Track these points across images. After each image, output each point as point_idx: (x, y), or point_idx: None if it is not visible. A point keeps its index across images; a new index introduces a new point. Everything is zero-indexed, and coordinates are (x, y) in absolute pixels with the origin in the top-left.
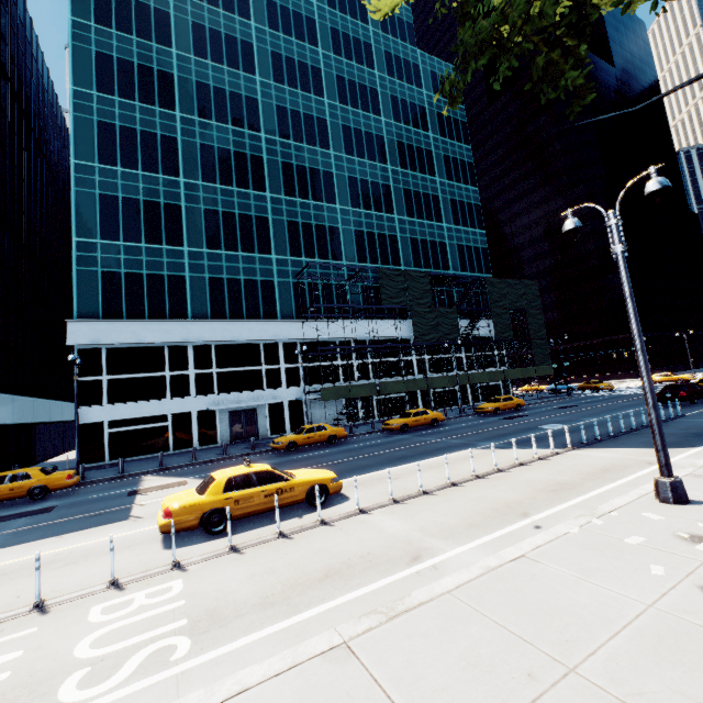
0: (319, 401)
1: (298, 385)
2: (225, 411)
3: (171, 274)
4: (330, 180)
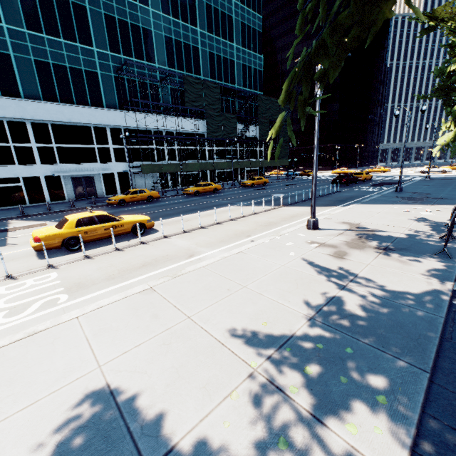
0: (140, 174)
1: (124, 161)
2: (68, 177)
3: None
4: None
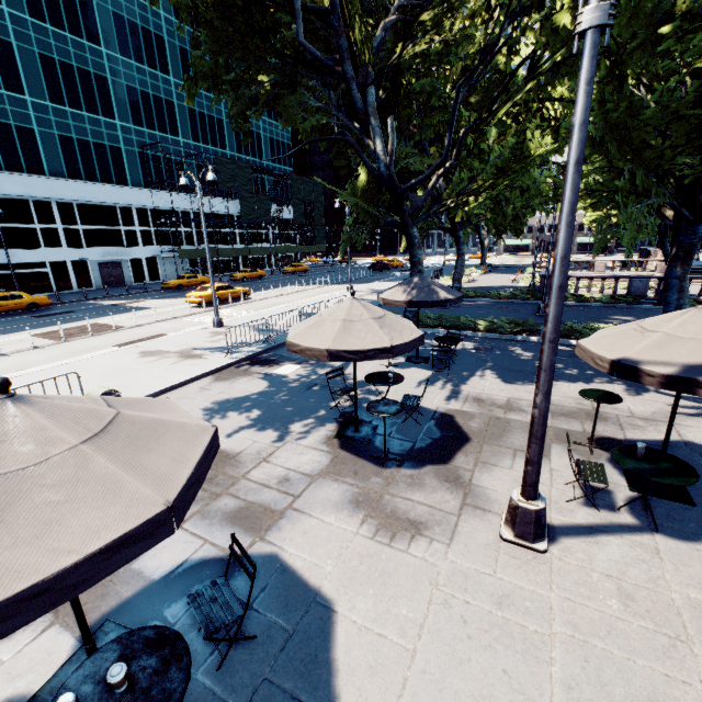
0: (169, 259)
1: (152, 245)
2: (95, 262)
3: (19, 125)
4: (162, 47)
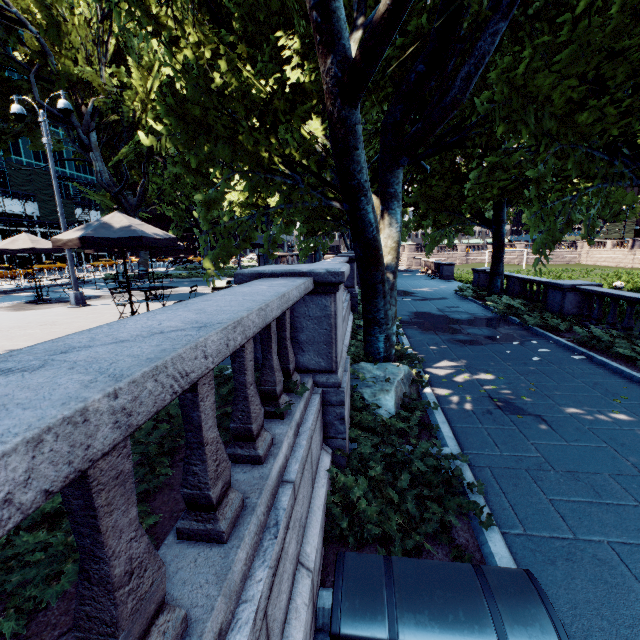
0: None
1: None
2: None
3: None
4: None
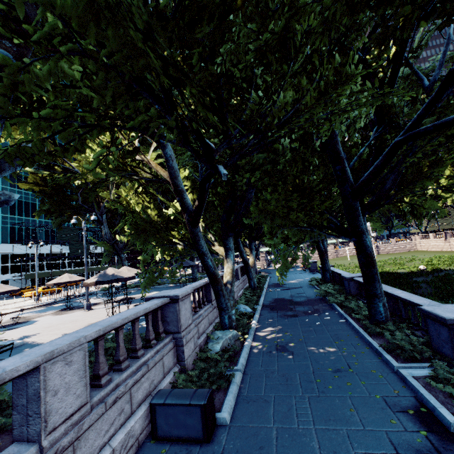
0: (17, 280)
1: (7, 273)
2: None
3: None
4: None
